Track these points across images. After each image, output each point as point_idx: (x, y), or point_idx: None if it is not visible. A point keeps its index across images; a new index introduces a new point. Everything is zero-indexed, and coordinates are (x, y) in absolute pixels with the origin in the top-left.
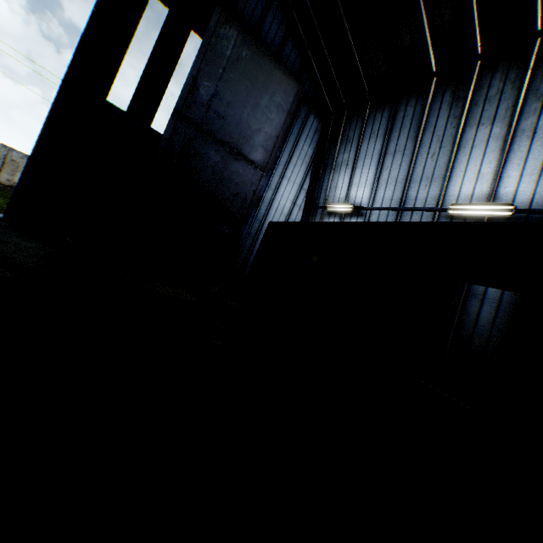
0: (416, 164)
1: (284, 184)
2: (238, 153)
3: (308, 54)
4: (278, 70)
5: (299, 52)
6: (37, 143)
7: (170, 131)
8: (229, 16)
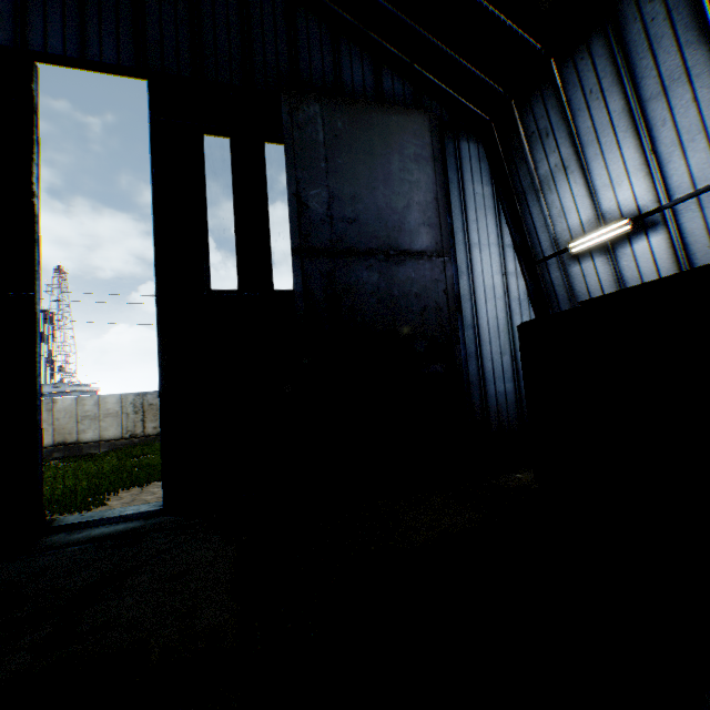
0: None
1: (476, 256)
2: (397, 252)
3: (415, 70)
4: (391, 114)
5: (402, 76)
6: (161, 392)
7: (299, 279)
8: (299, 93)
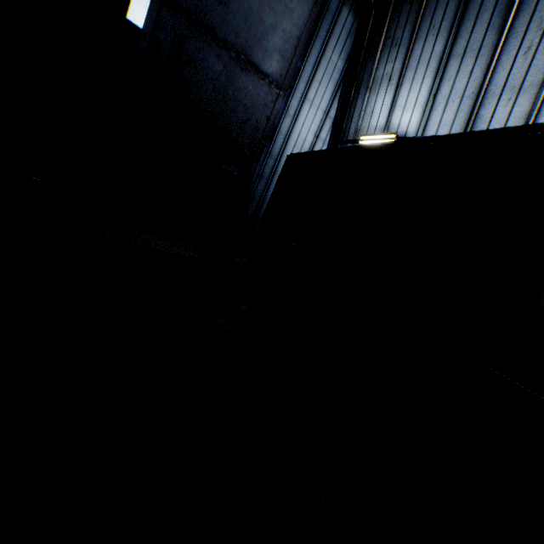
0: (496, 68)
1: (306, 110)
2: (247, 61)
3: None
4: None
5: None
6: None
7: (152, 22)
8: None
